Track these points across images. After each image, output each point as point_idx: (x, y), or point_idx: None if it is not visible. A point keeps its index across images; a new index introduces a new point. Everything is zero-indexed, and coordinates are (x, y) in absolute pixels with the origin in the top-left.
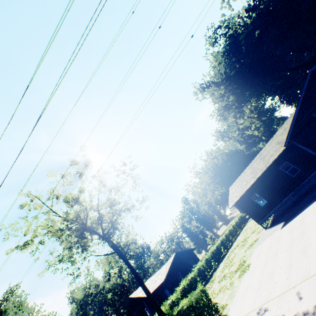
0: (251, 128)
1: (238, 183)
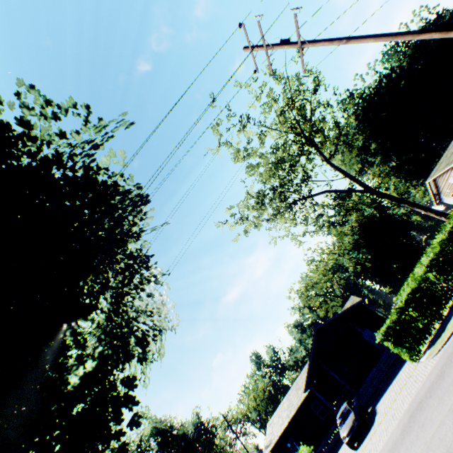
0: (390, 187)
1: (445, 160)
